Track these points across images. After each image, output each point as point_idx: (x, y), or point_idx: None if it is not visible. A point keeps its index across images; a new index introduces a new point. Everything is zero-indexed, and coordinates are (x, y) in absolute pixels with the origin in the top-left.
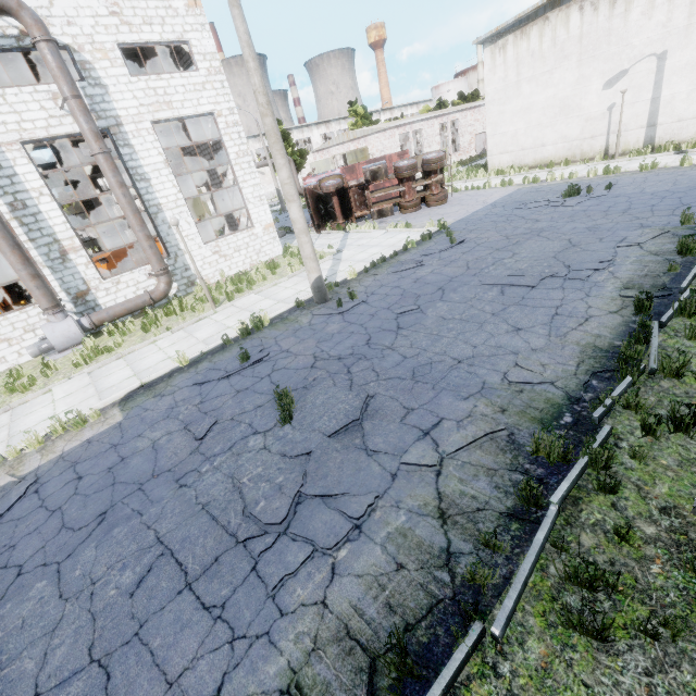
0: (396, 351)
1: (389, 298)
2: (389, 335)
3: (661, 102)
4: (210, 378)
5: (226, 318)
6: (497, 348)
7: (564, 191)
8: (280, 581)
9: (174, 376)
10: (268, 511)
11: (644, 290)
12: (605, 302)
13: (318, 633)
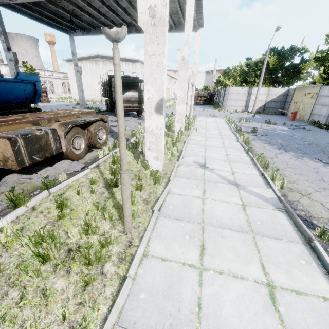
0: None
1: None
2: None
3: None
4: None
5: None
6: None
7: (76, 103)
8: None
9: None
10: None
11: None
12: None
13: None
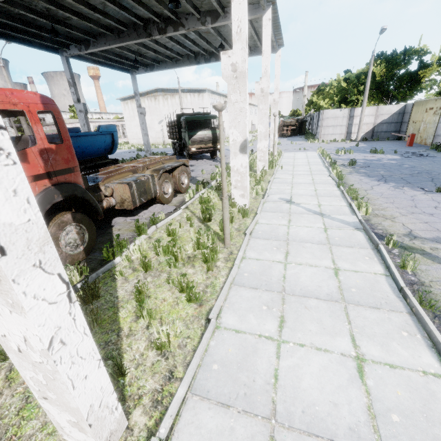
0: None
1: None
2: None
3: None
4: None
5: None
6: None
7: (137, 150)
8: None
9: None
10: None
11: None
12: None
13: None
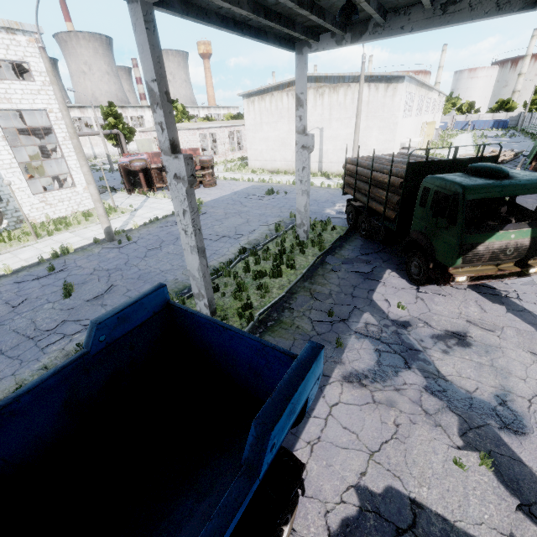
0: (137, 267)
1: (149, 241)
2: (138, 260)
3: (323, 152)
4: (26, 280)
5: (45, 246)
6: (181, 266)
7: (266, 192)
8: (46, 346)
9: (0, 279)
10: (47, 327)
11: (251, 245)
12: (234, 249)
13: (58, 355)
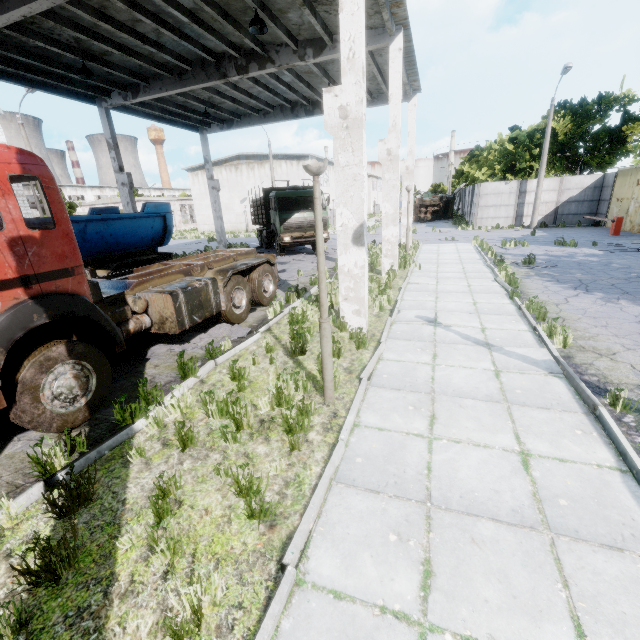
0: None
1: None
2: None
3: None
4: None
5: None
6: None
7: (208, 239)
8: None
9: None
10: None
11: None
12: None
13: None
